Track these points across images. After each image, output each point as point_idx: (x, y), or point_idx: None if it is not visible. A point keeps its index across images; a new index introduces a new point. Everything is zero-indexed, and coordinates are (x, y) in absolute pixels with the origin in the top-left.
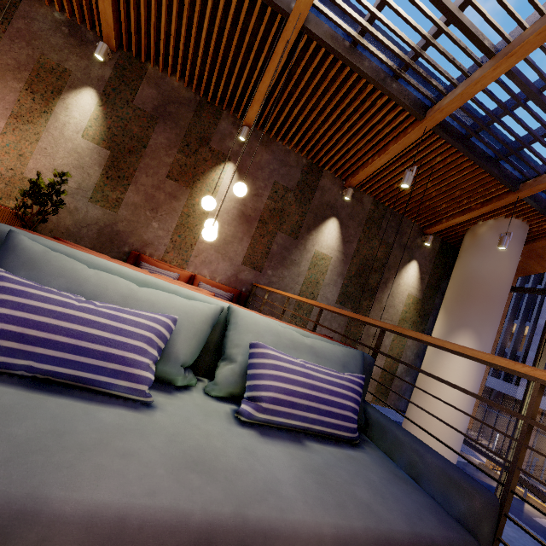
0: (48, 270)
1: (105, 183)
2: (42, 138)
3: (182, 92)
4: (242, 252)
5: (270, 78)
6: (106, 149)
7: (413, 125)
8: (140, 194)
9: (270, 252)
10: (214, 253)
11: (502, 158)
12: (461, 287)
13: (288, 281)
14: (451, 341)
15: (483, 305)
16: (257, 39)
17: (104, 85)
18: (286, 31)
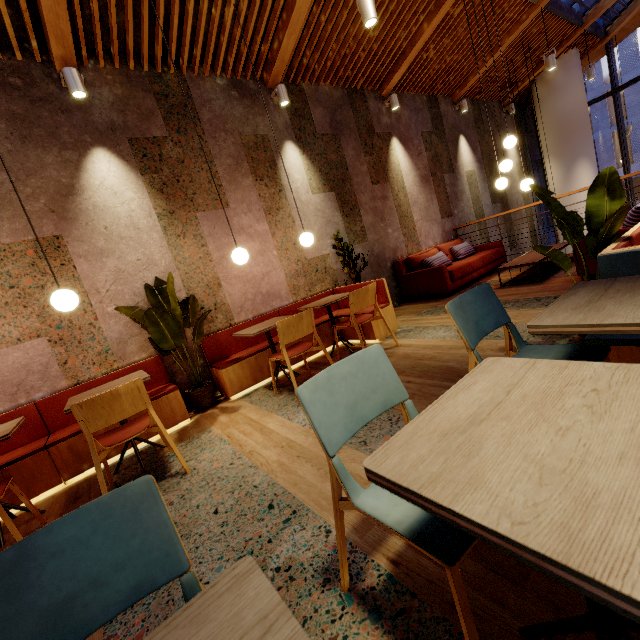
0: None
1: (348, 223)
2: (294, 217)
3: (334, 94)
4: (437, 209)
5: (429, 31)
6: (330, 192)
7: (526, 11)
8: (369, 214)
9: (448, 195)
10: (426, 224)
11: (578, 3)
12: (559, 130)
13: (466, 210)
14: (574, 175)
15: (582, 134)
16: None
17: (292, 131)
18: None
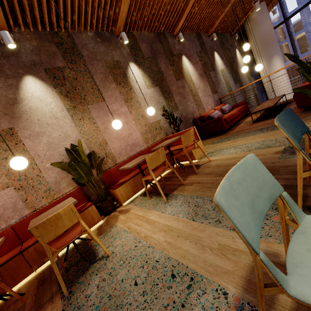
0: None
1: (167, 102)
2: (140, 102)
3: (150, 36)
4: (209, 90)
5: None
6: (156, 87)
7: None
8: (177, 96)
9: (214, 82)
10: (206, 98)
11: None
12: (261, 43)
13: (223, 88)
14: (272, 64)
15: (273, 43)
16: None
17: (132, 57)
18: None
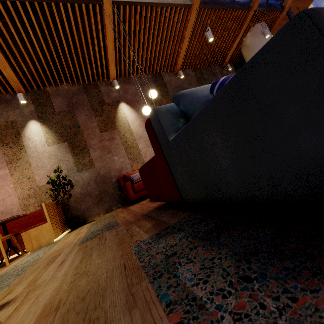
0: None
1: (77, 158)
2: (31, 162)
3: (72, 89)
4: None
5: (111, 43)
6: (63, 143)
7: (189, 13)
8: (97, 150)
9: None
10: (151, 149)
11: None
12: None
13: None
14: None
15: None
16: (93, 28)
17: (36, 114)
18: (105, 11)
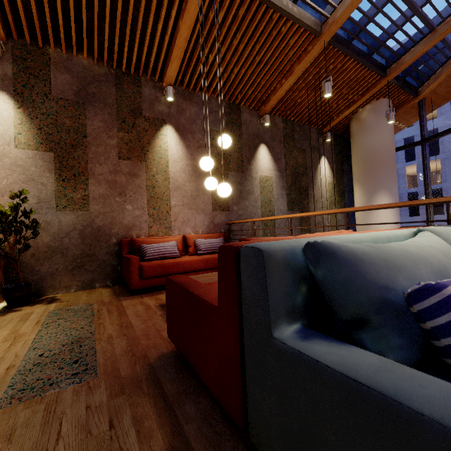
0: (404, 263)
1: (63, 187)
2: None
3: (94, 69)
4: (209, 200)
5: (187, 29)
6: (47, 152)
7: (312, 43)
8: (102, 185)
9: None
10: (188, 211)
11: (375, 52)
12: (365, 162)
13: (251, 209)
14: (374, 203)
15: (385, 169)
16: None
17: (11, 84)
18: None
